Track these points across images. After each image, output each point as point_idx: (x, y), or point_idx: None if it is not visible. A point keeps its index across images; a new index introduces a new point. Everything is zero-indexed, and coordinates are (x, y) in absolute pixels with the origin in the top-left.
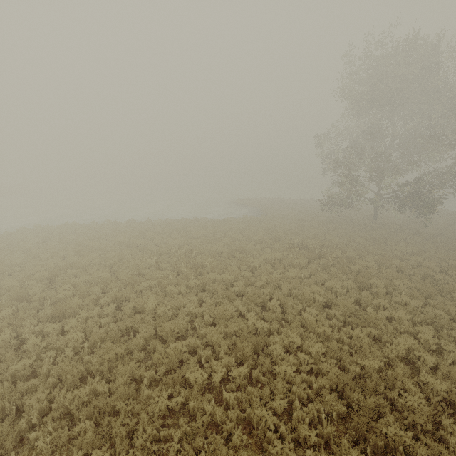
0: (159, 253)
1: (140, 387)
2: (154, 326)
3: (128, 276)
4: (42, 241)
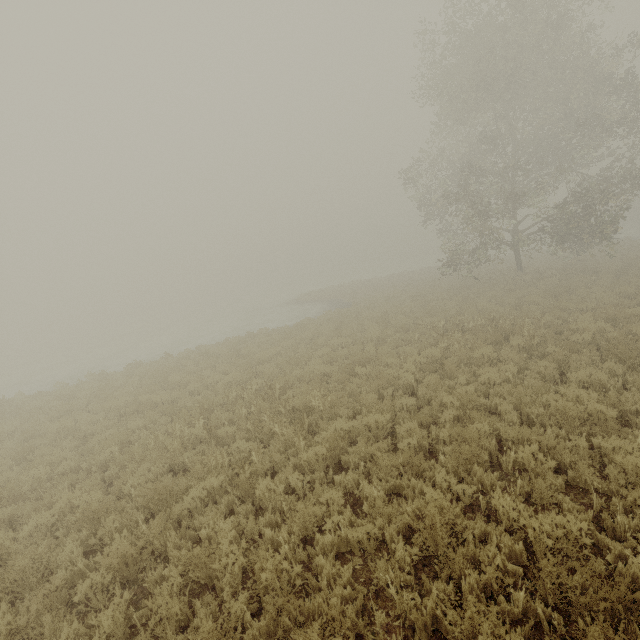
0: (206, 408)
1: None
2: (263, 636)
3: (148, 484)
4: None
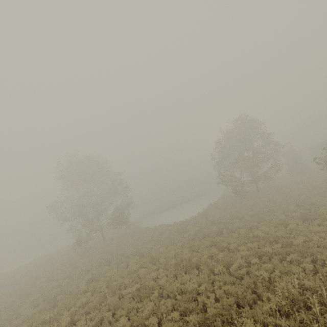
0: None
1: None
2: None
3: None
4: None
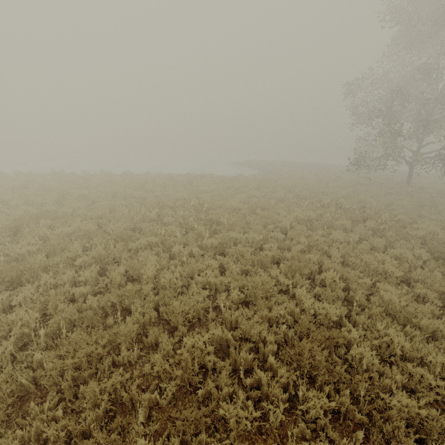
0: (161, 206)
1: (129, 424)
2: (155, 303)
3: (119, 229)
4: (20, 189)
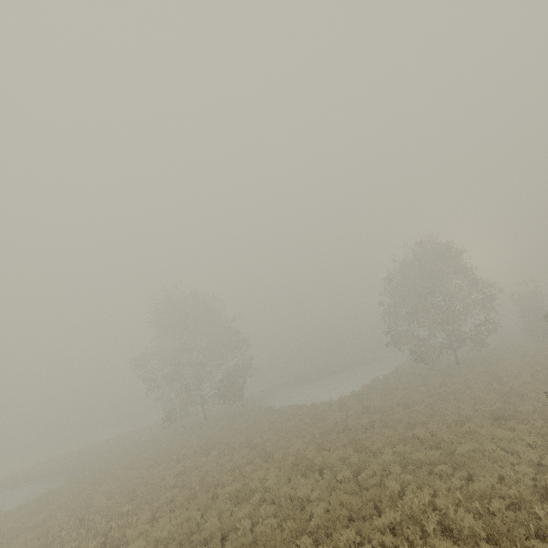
0: None
1: None
2: None
3: None
4: None
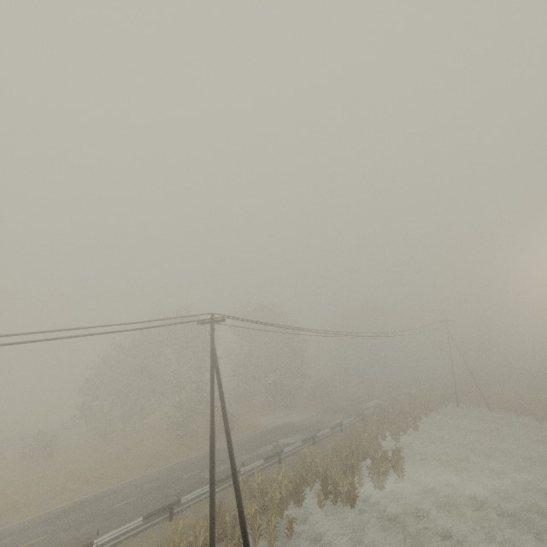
0: None
1: None
2: None
3: None
4: None
